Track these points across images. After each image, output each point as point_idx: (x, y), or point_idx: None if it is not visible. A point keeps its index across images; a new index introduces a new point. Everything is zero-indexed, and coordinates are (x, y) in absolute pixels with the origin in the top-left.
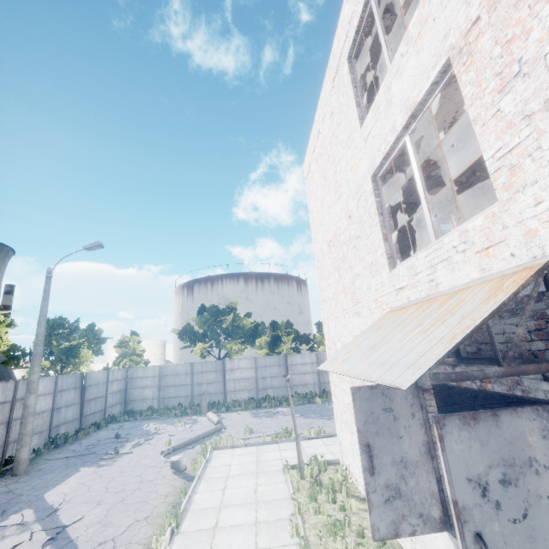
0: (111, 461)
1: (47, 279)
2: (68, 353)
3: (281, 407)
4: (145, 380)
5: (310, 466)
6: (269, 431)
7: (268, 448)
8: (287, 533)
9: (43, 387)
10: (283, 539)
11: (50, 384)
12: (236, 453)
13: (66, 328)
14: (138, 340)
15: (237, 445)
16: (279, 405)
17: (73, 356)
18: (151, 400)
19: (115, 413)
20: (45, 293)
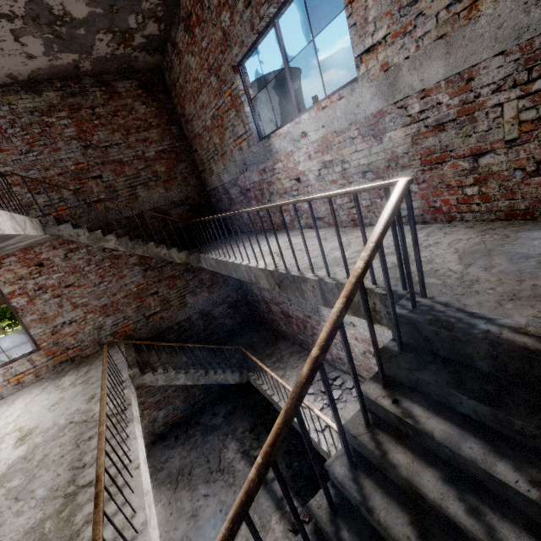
0: None
1: None
2: None
3: None
4: None
5: None
6: None
7: None
8: None
9: None
10: None
11: None
12: None
13: None
14: None
15: None
16: None
17: None
18: None
19: None
20: None
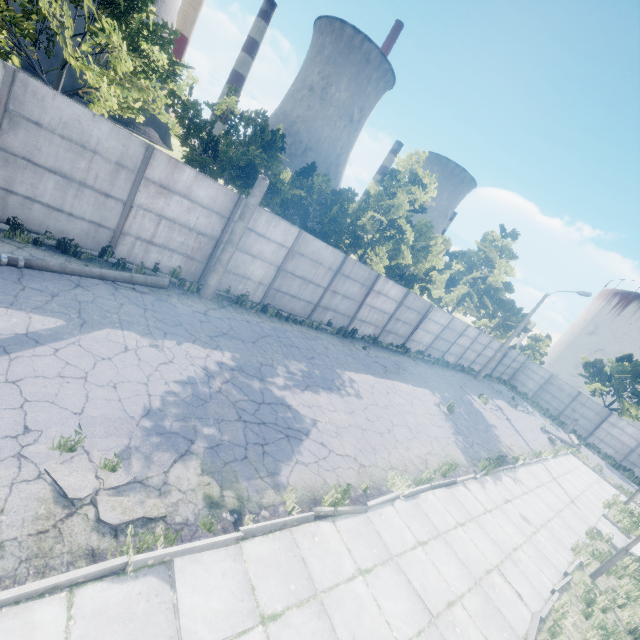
0: (513, 408)
1: (542, 299)
2: (505, 328)
3: (638, 487)
4: (534, 374)
5: (632, 508)
6: (615, 482)
7: (608, 485)
8: (601, 502)
9: (495, 346)
10: (598, 500)
11: (498, 346)
12: (584, 466)
13: (511, 309)
14: (547, 344)
15: (587, 465)
16: (637, 484)
17: (505, 330)
18: (529, 389)
19: (504, 378)
20: (536, 307)
